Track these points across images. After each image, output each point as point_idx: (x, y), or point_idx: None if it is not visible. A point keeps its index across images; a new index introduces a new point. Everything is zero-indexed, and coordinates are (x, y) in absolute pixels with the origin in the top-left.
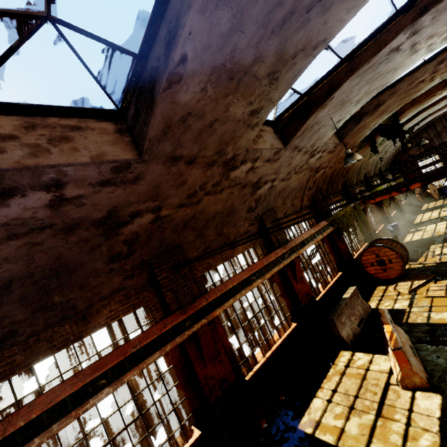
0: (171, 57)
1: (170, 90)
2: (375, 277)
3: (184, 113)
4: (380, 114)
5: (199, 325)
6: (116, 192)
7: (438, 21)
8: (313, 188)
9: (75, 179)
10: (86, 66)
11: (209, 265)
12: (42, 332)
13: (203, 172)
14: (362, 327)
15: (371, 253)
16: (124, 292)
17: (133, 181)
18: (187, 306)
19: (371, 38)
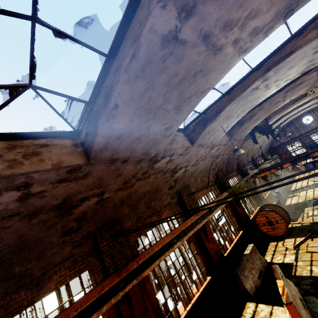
0: (108, 106)
1: (108, 122)
2: (267, 234)
3: (118, 134)
4: (255, 121)
5: (131, 286)
6: (70, 185)
7: (279, 73)
8: (216, 169)
9: (39, 181)
10: (54, 109)
11: (140, 232)
12: (1, 300)
13: (134, 166)
14: (262, 279)
15: (262, 215)
16: (73, 259)
17: (82, 177)
18: (122, 269)
19: (239, 83)
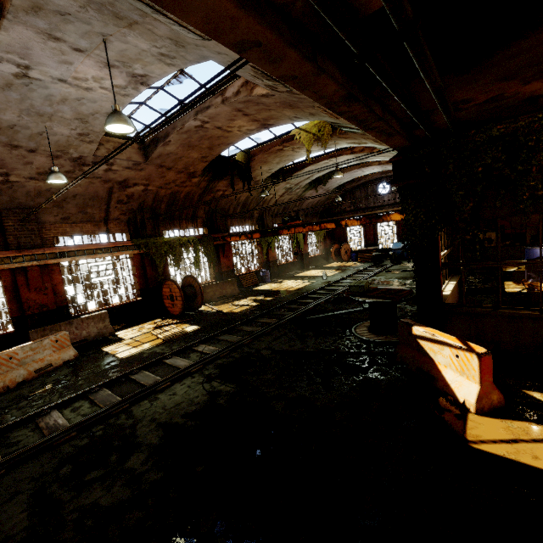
0: None
1: None
2: (168, 311)
3: None
4: (189, 147)
5: None
6: None
7: (47, 64)
8: (133, 204)
9: None
10: None
11: None
12: None
13: None
14: (76, 346)
15: (168, 286)
16: None
17: None
18: None
19: None
